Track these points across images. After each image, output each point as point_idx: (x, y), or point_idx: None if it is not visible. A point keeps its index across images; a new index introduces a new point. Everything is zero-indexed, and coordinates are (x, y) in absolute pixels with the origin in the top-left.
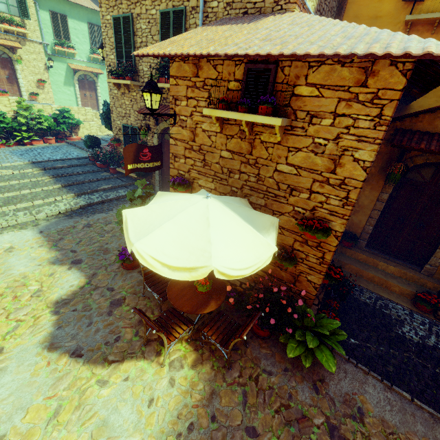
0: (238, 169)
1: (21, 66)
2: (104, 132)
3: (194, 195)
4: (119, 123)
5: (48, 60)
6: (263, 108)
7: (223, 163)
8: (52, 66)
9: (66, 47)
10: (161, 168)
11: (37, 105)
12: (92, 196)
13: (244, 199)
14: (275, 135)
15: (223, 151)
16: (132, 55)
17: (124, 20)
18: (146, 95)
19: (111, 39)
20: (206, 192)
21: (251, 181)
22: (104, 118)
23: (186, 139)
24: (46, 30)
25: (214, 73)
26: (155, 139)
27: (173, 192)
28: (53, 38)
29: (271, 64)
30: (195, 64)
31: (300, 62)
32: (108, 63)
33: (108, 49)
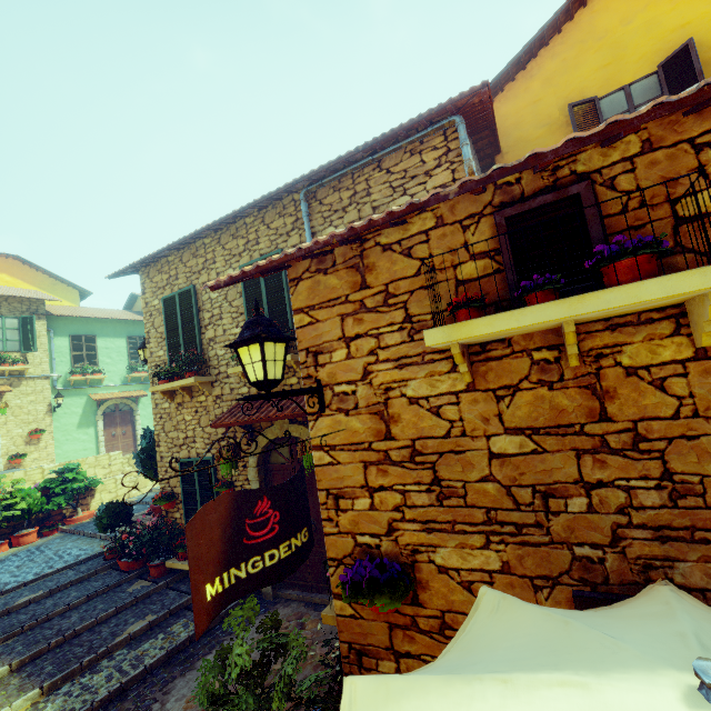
0: (572, 478)
1: (5, 417)
2: (143, 487)
3: (603, 689)
4: (173, 460)
5: (55, 397)
6: (634, 263)
7: (509, 472)
8: (61, 404)
9: (89, 374)
10: (310, 550)
11: (14, 473)
12: (93, 679)
13: (674, 588)
14: (672, 338)
15: (494, 438)
16: (196, 339)
17: (181, 297)
18: (246, 351)
19: (160, 329)
20: (596, 630)
21: (645, 505)
22: (143, 459)
23: (363, 438)
24: (60, 359)
25: (408, 266)
26: (252, 471)
27: (436, 677)
28: (71, 367)
29: (575, 183)
30: (353, 266)
31: (660, 151)
32: (154, 364)
33: (155, 344)
